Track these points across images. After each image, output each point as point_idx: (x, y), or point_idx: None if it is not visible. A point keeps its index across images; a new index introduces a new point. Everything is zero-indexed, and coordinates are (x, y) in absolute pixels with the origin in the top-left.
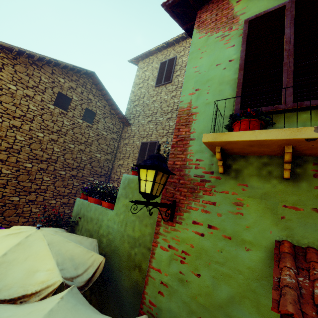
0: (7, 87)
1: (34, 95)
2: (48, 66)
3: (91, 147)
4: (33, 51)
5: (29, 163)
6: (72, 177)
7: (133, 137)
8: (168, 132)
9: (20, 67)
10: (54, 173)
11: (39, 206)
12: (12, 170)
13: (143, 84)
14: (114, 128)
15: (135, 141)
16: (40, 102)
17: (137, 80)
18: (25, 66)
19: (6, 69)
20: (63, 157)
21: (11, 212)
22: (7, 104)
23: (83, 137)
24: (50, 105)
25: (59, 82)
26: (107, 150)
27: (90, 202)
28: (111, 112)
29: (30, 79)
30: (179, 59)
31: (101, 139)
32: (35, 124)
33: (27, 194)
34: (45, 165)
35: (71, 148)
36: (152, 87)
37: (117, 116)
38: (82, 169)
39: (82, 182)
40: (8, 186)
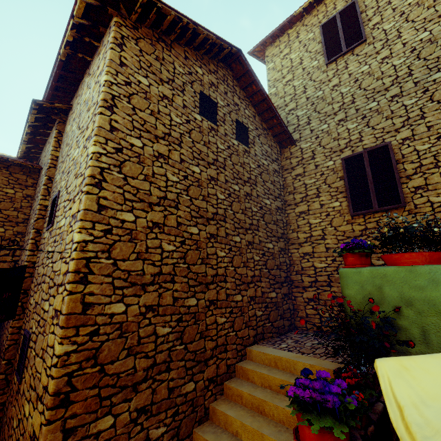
0: (135, 80)
1: (172, 95)
2: (178, 46)
3: (256, 188)
4: (167, 4)
5: (193, 225)
6: (249, 246)
7: (314, 159)
8: (407, 118)
9: (145, 44)
10: (227, 241)
11: (224, 310)
12: (175, 243)
13: (292, 74)
14: (271, 153)
15: (321, 163)
16: (182, 108)
17: (275, 75)
18: (151, 43)
19: (127, 47)
20: (230, 210)
21: (192, 332)
22: (142, 112)
23: (244, 171)
24: (195, 114)
25: (197, 74)
26: (274, 191)
27: (412, 266)
28: (262, 125)
29: (162, 67)
30: (364, 1)
31: (263, 174)
32: (185, 150)
33: (203, 288)
34: (214, 227)
35: (236, 192)
36: (317, 68)
37: (269, 133)
38: (256, 229)
39: (261, 254)
40: (177, 276)
